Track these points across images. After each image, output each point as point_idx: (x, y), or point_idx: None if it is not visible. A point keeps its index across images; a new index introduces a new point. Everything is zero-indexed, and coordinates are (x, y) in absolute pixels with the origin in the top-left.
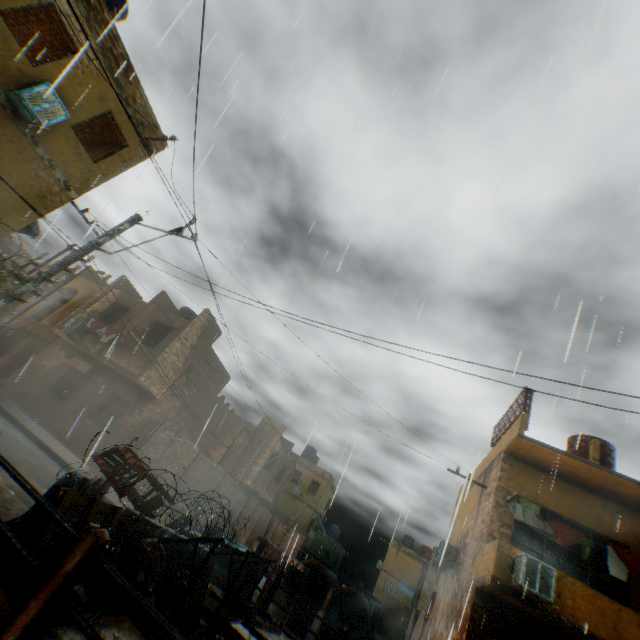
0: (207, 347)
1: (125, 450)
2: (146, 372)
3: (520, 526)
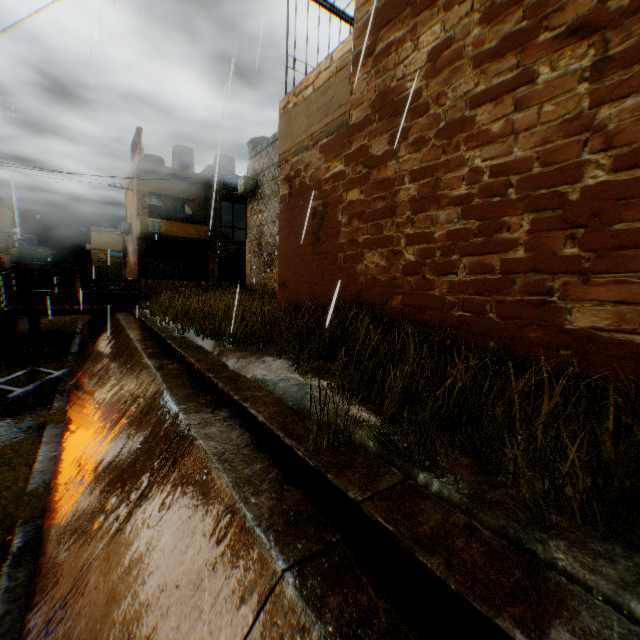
0: None
1: None
2: None
3: (153, 206)
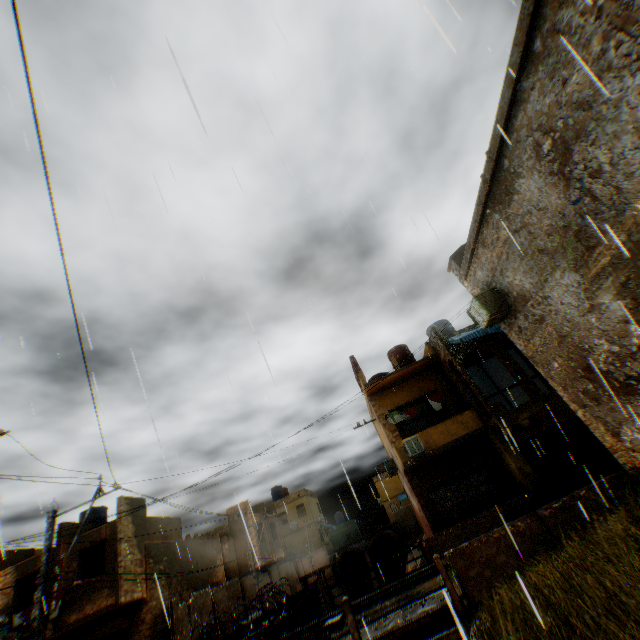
0: (145, 520)
1: (207, 625)
2: (121, 590)
3: (399, 425)
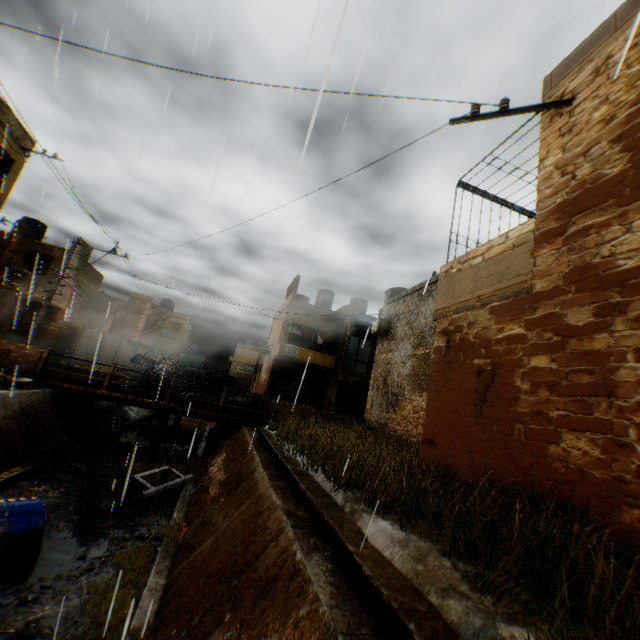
0: (86, 264)
1: (142, 356)
2: (55, 297)
3: (292, 334)
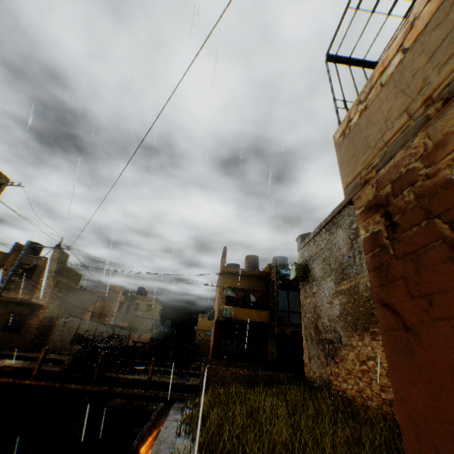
0: (64, 267)
1: (81, 336)
2: (35, 296)
3: (228, 297)
